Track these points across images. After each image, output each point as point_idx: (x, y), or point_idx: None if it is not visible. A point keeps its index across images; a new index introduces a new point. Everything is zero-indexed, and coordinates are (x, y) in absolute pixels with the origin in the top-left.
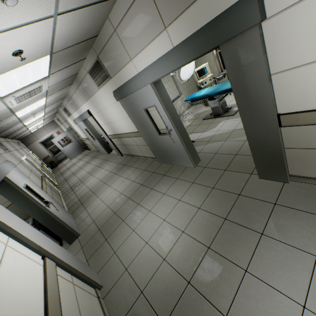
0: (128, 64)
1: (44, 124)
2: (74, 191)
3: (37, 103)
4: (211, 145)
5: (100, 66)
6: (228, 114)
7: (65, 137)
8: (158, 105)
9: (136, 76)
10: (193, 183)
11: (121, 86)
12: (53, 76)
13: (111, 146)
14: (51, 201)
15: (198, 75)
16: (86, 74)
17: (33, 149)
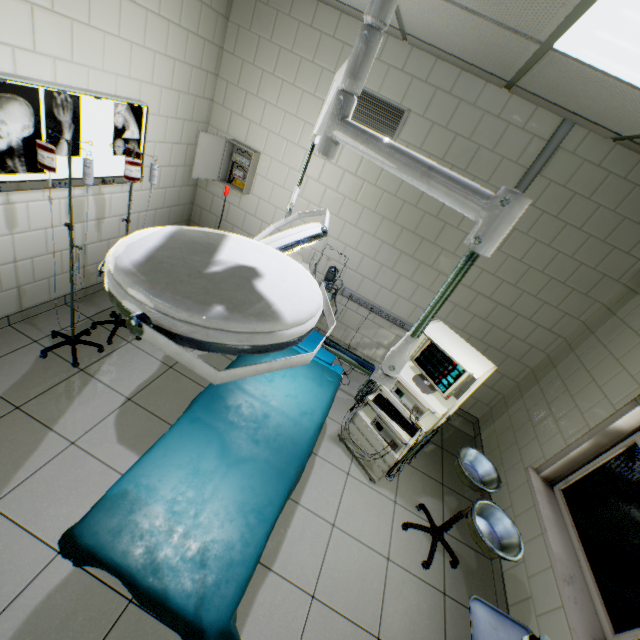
0: None
1: None
2: None
3: None
4: None
5: None
6: None
7: None
8: None
9: None
10: None
11: None
12: None
13: None
14: None
15: (422, 351)
16: None
17: None
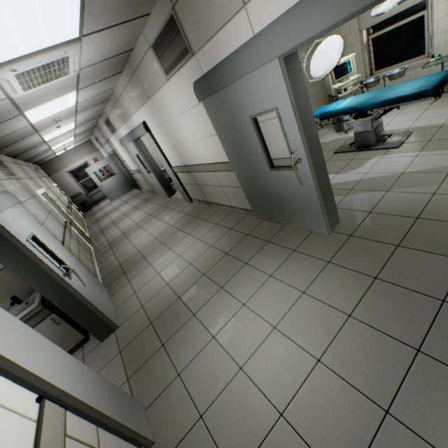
0: (235, 17)
1: (76, 144)
2: (114, 250)
3: (61, 101)
4: (357, 197)
5: (176, 30)
6: (387, 146)
7: (106, 166)
8: (285, 107)
9: (250, 41)
10: (329, 263)
11: (212, 69)
12: (88, 41)
13: (173, 186)
14: (75, 265)
15: (334, 76)
16: (147, 51)
17: (58, 181)
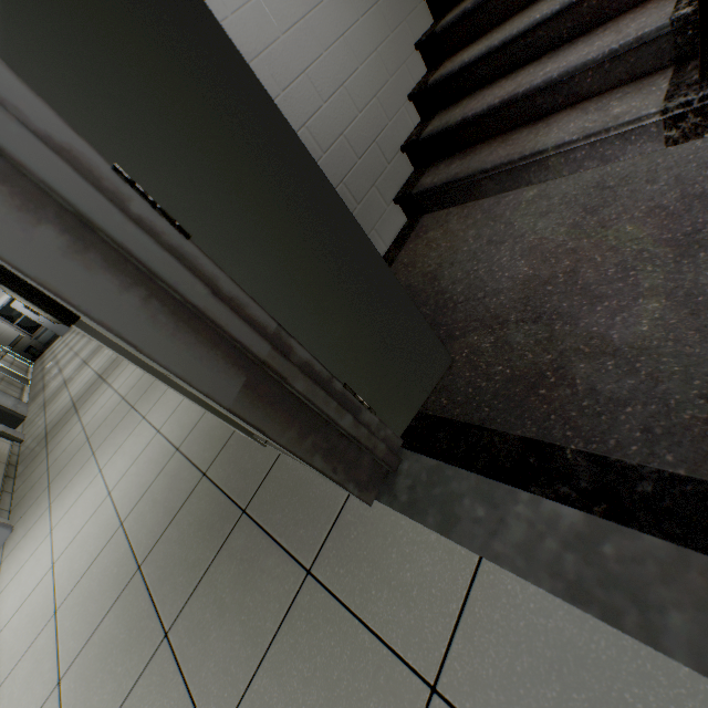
0: None
1: None
2: (45, 378)
3: None
4: None
5: None
6: None
7: None
8: None
9: None
10: None
11: None
12: None
13: None
14: None
15: None
16: None
17: None
